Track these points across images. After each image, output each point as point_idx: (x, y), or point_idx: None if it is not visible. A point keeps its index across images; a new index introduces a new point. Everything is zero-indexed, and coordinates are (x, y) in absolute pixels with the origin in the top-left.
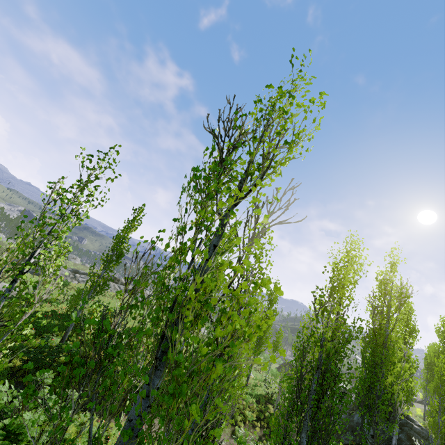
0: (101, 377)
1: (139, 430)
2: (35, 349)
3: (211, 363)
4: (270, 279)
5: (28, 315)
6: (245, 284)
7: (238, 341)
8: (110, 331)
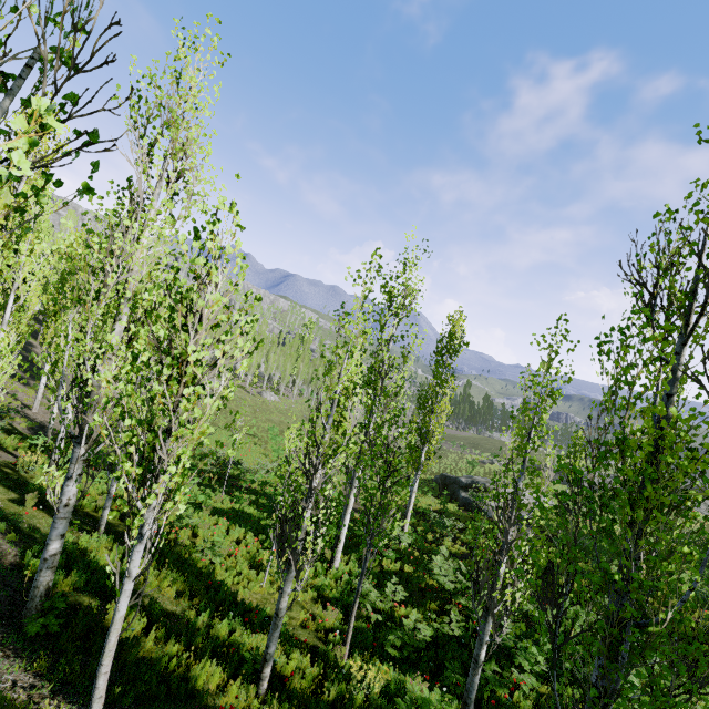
0: (596, 520)
1: (634, 559)
2: (588, 571)
3: (658, 492)
4: (694, 416)
5: (543, 491)
6: (664, 423)
7: (676, 473)
8: (587, 481)
